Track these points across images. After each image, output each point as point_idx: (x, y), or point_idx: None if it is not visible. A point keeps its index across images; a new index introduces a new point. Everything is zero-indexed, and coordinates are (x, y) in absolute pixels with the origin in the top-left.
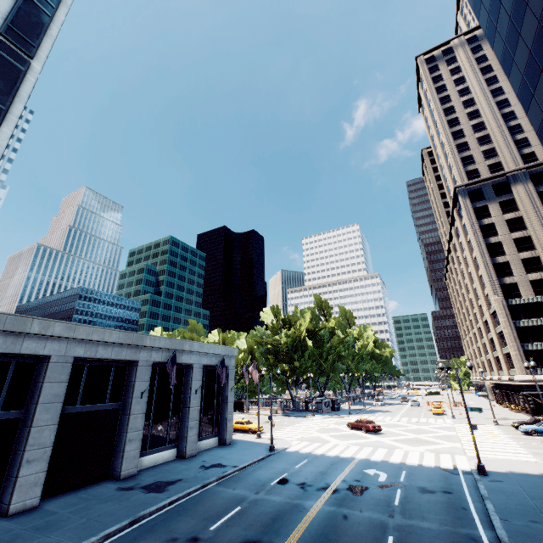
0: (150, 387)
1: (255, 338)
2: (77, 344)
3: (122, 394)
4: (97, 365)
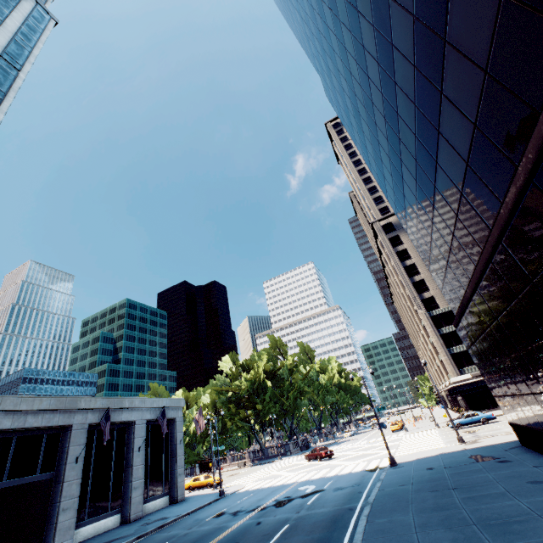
0: (88, 451)
1: (215, 389)
2: (4, 416)
3: (56, 463)
4: (26, 436)
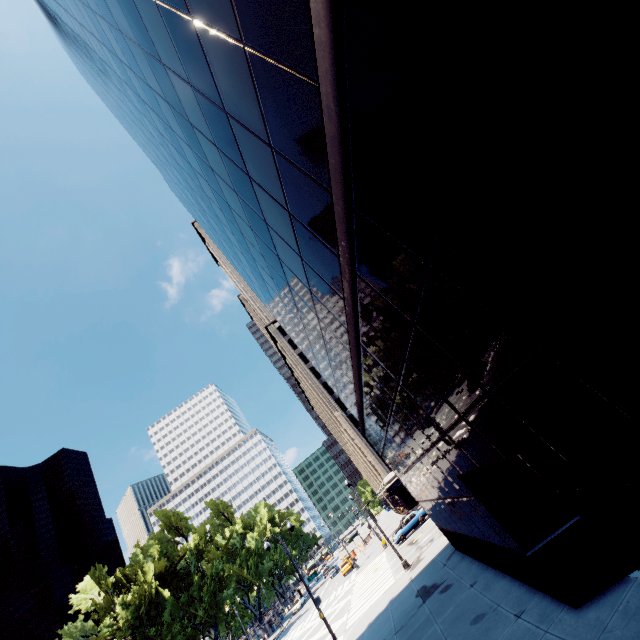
0: None
1: None
2: None
3: None
4: None
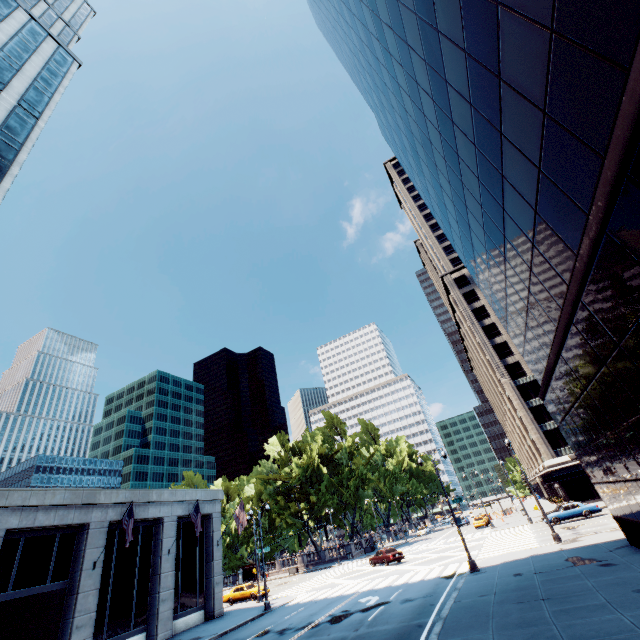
0: (107, 555)
1: (260, 477)
2: (10, 513)
3: (69, 570)
4: (36, 536)
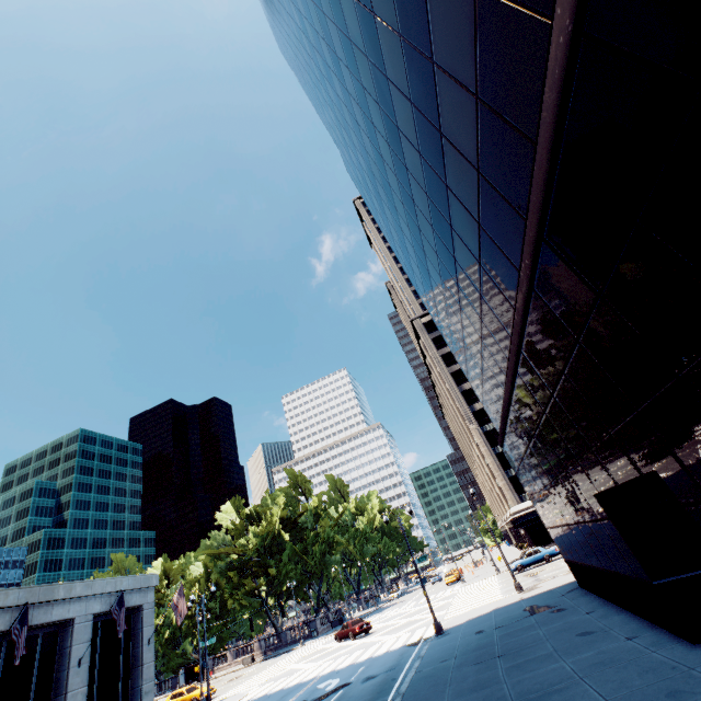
0: None
1: (209, 553)
2: None
3: None
4: None
